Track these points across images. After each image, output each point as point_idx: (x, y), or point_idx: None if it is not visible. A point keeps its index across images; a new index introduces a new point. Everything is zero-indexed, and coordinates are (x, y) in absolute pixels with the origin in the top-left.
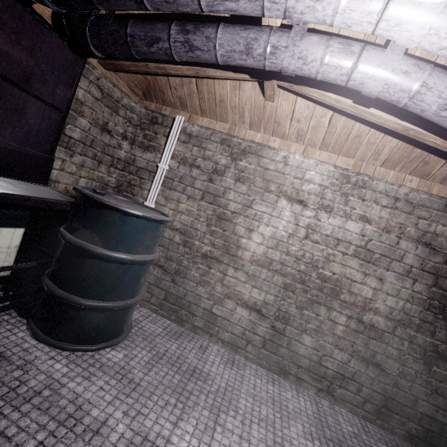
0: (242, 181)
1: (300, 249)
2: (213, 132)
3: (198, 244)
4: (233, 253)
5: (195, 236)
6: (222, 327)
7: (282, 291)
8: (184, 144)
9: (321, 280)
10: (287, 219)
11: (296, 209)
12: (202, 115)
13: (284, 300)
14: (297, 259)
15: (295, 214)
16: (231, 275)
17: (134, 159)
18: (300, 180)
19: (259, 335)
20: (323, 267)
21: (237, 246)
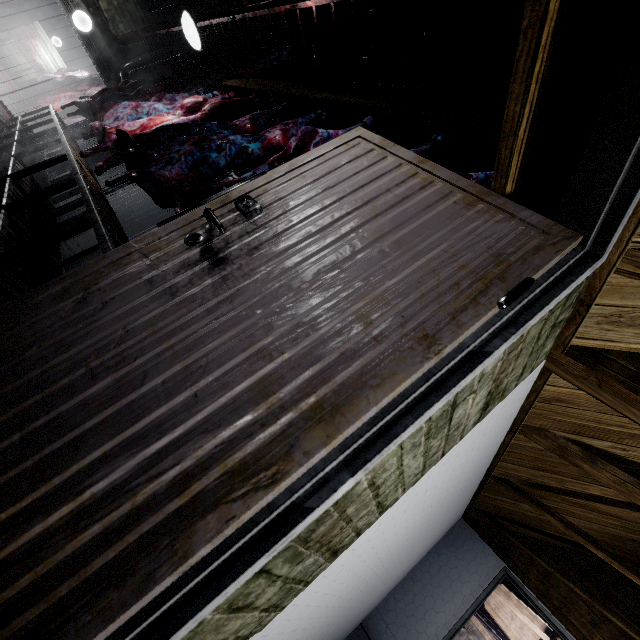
0: None
1: None
2: None
3: None
4: None
5: None
6: None
7: None
8: None
9: None
10: None
11: None
12: None
13: None
14: None
15: None
16: None
17: None
18: None
19: None
20: None
21: None
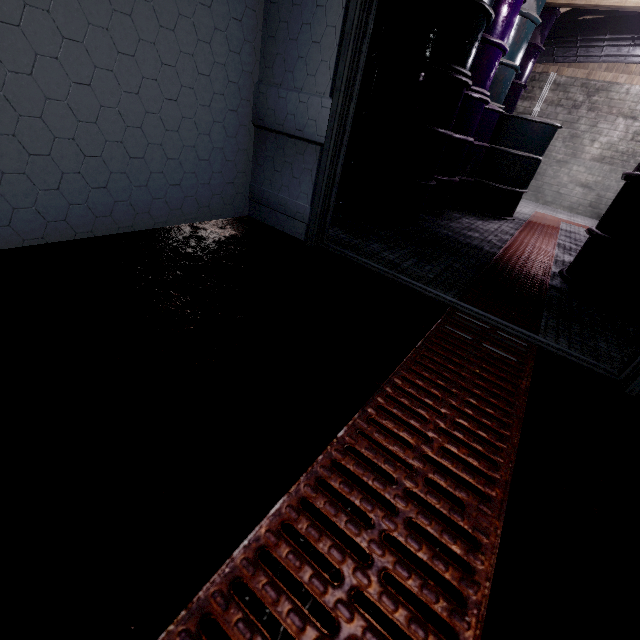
0: (592, 111)
1: (626, 148)
2: (576, 80)
3: (554, 155)
4: (578, 157)
5: (553, 150)
6: (564, 200)
7: (608, 174)
8: (552, 92)
9: (636, 164)
10: (620, 130)
11: (628, 123)
12: (567, 67)
13: (608, 179)
14: (622, 154)
15: (627, 126)
16: (575, 170)
17: (516, 108)
18: (636, 103)
19: (588, 200)
20: (639, 156)
21: (581, 153)
